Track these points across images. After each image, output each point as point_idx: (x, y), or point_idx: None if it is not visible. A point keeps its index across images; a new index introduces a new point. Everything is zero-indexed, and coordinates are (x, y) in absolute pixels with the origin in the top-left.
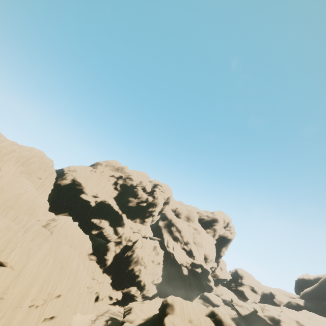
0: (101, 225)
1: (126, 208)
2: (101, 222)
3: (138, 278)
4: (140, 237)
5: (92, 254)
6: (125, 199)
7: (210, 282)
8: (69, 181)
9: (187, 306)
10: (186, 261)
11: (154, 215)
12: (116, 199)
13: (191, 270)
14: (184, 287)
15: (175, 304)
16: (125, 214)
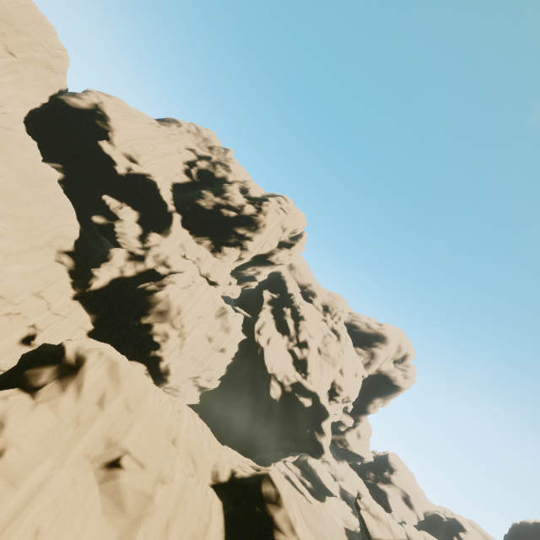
0: (118, 213)
1: (187, 206)
2: (121, 208)
3: (156, 350)
4: (194, 271)
5: (68, 254)
6: (195, 192)
7: (322, 437)
8: (86, 104)
9: (134, 404)
10: (286, 374)
11: (247, 247)
12: (179, 187)
13: (289, 395)
14: (261, 421)
15: (80, 369)
16: (181, 216)
